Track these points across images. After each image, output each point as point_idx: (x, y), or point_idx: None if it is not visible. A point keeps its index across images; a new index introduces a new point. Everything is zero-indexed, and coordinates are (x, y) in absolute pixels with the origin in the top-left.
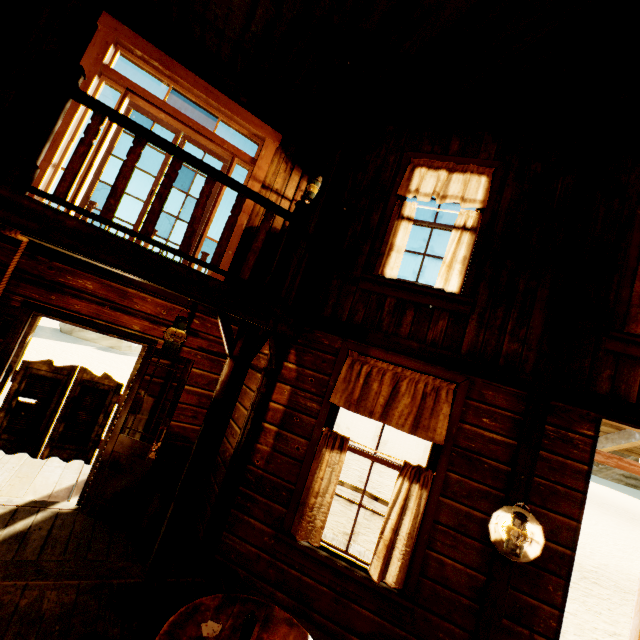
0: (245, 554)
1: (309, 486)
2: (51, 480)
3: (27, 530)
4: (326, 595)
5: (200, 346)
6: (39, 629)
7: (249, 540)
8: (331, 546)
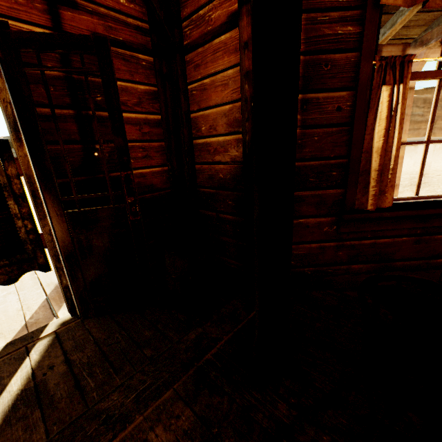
0: (306, 254)
1: (366, 149)
2: (11, 311)
3: (33, 383)
4: (406, 243)
5: (93, 31)
6: None
7: (306, 240)
8: (399, 200)
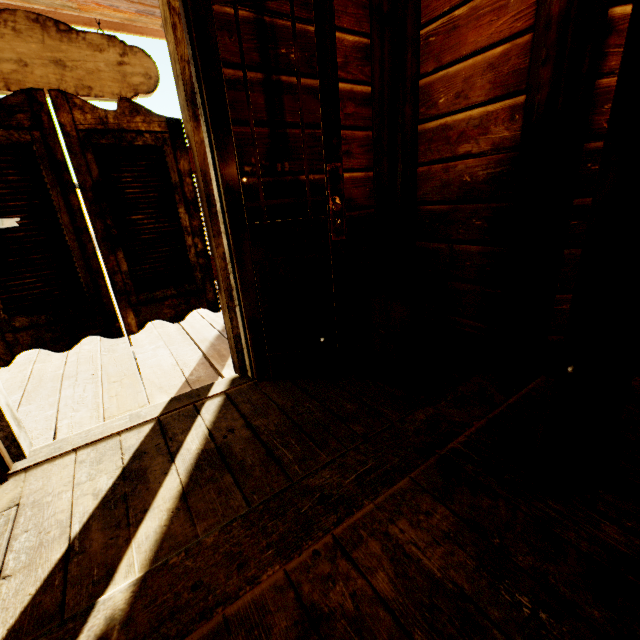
0: None
1: None
2: (165, 366)
3: (213, 444)
4: None
5: None
6: (502, 633)
7: None
8: None
